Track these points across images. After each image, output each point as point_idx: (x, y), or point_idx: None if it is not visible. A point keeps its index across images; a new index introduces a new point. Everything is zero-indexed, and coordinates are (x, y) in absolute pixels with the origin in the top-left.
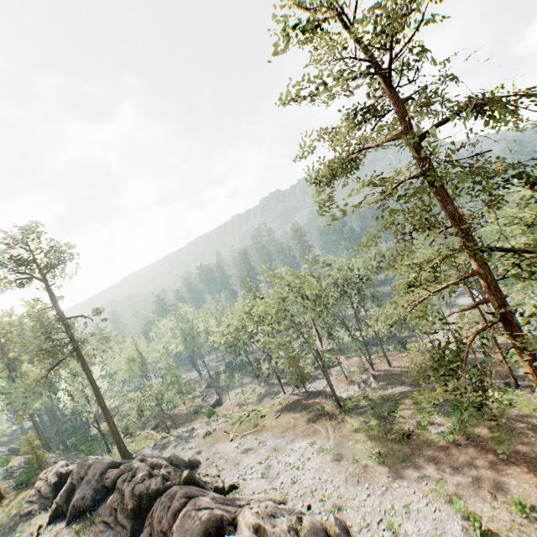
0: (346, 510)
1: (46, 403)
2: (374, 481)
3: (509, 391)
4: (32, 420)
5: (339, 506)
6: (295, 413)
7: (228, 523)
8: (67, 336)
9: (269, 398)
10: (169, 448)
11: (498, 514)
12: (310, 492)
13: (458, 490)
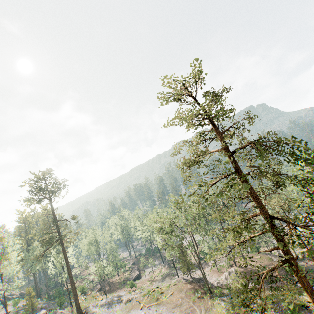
0: None
1: (42, 267)
2: None
3: None
4: (34, 277)
5: None
6: (182, 293)
7: None
8: (57, 231)
9: (169, 278)
10: (104, 308)
11: None
12: None
13: None
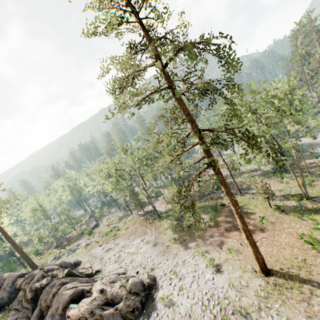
0: (155, 270)
1: None
2: (171, 252)
3: (237, 197)
4: None
5: (152, 268)
6: (136, 224)
7: (87, 292)
8: None
9: (125, 218)
10: (63, 257)
11: (222, 256)
12: (139, 265)
13: (207, 249)
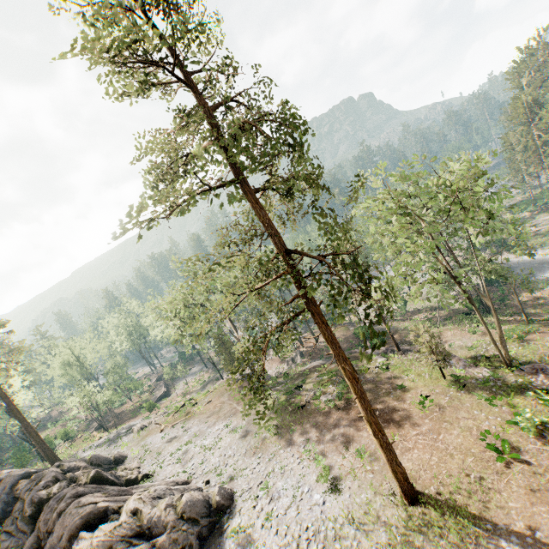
0: (237, 480)
1: None
2: (267, 450)
3: (391, 356)
4: None
5: (231, 477)
6: (224, 397)
7: (113, 512)
8: None
9: (212, 384)
10: (103, 447)
11: (346, 463)
12: (214, 469)
13: (325, 448)
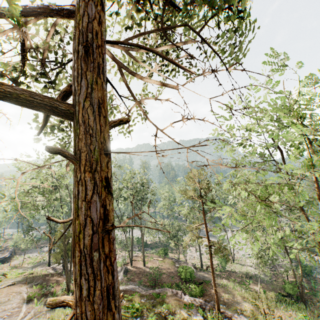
0: None
1: None
2: None
3: (209, 317)
4: None
5: None
6: (27, 286)
7: None
8: None
9: (41, 267)
10: None
11: None
12: None
13: None
